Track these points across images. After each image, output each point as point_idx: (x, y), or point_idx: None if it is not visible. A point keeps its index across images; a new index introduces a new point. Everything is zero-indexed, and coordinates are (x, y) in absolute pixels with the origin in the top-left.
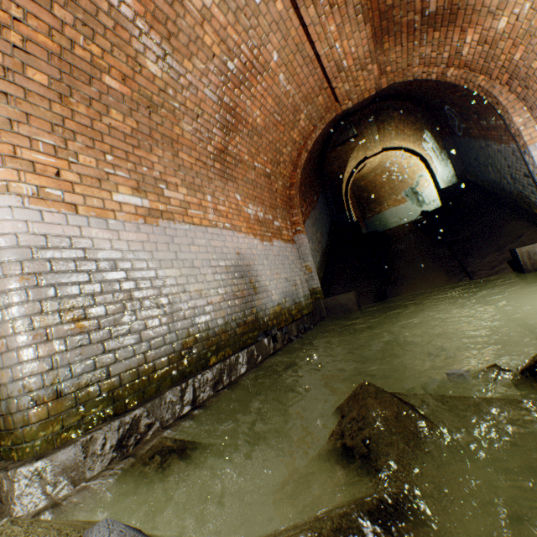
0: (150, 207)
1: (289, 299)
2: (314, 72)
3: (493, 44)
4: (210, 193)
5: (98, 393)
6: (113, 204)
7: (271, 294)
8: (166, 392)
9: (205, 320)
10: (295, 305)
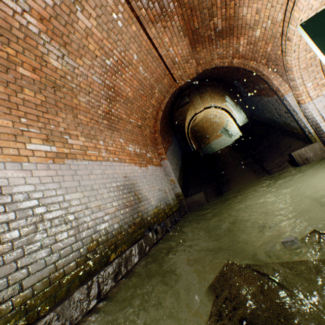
0: (57, 151)
1: (163, 203)
2: (159, 65)
3: (255, 44)
4: (102, 139)
5: (10, 309)
6: (27, 151)
7: (150, 200)
8: (74, 292)
9: (104, 226)
10: (167, 206)
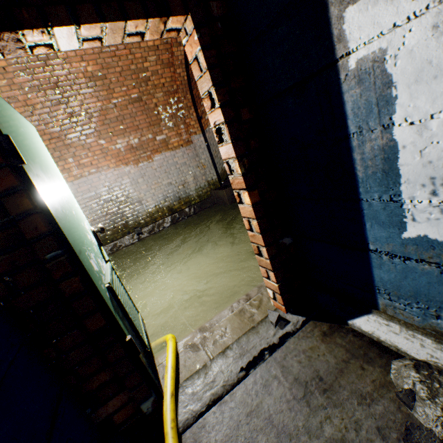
0: None
1: (172, 199)
2: None
3: None
4: (71, 156)
5: None
6: None
7: (146, 202)
8: None
9: None
10: (180, 201)
